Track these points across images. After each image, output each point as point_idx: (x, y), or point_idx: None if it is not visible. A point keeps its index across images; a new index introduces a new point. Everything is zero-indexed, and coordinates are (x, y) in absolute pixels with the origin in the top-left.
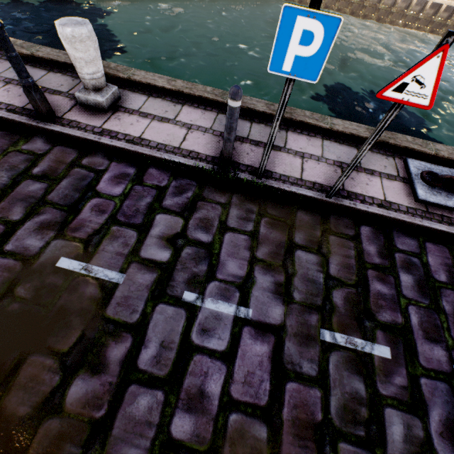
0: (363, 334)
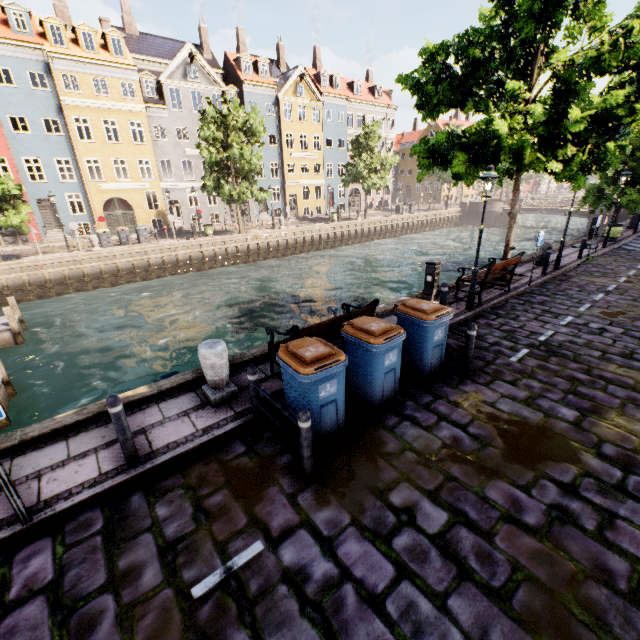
0: None
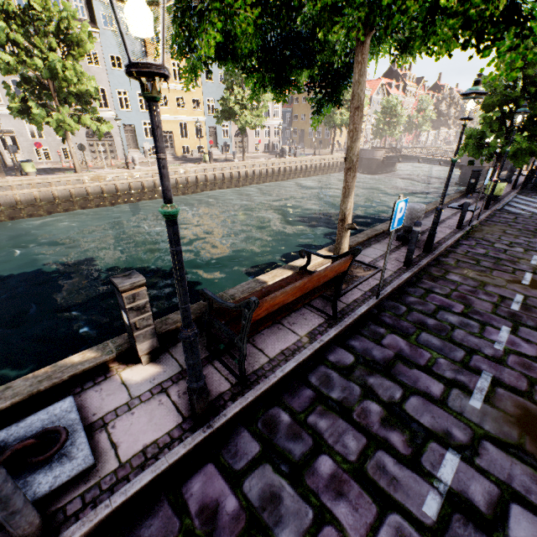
0: None
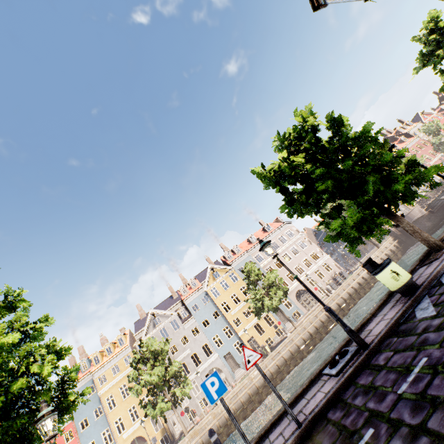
0: (356, 442)
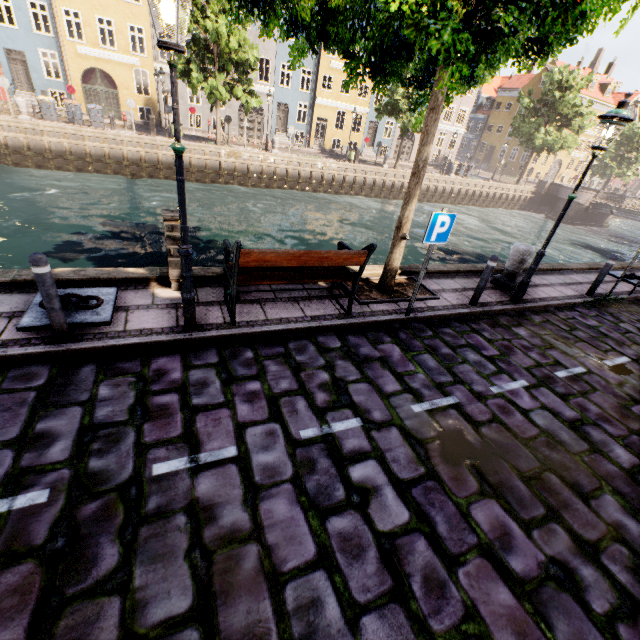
0: None
